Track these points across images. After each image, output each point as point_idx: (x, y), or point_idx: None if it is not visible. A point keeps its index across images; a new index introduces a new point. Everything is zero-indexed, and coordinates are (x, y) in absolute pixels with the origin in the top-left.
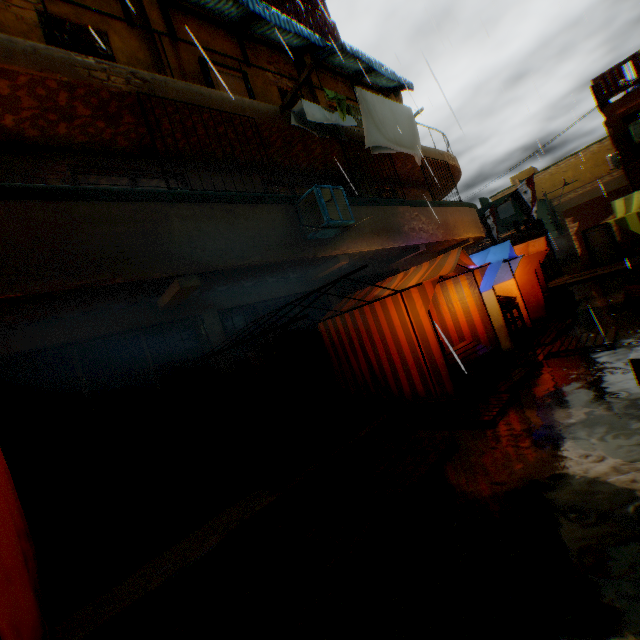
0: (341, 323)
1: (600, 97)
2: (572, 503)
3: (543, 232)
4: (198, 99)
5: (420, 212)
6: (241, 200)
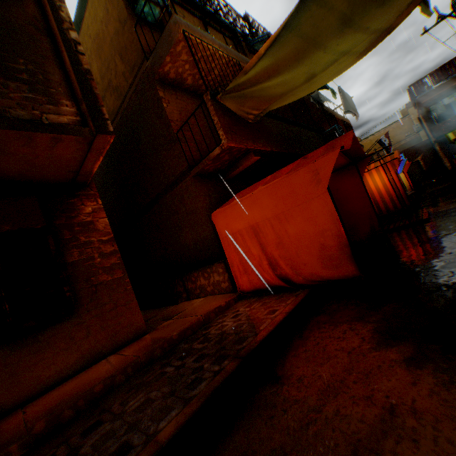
0: None
1: (413, 94)
2: None
3: None
4: None
5: None
6: (311, 130)
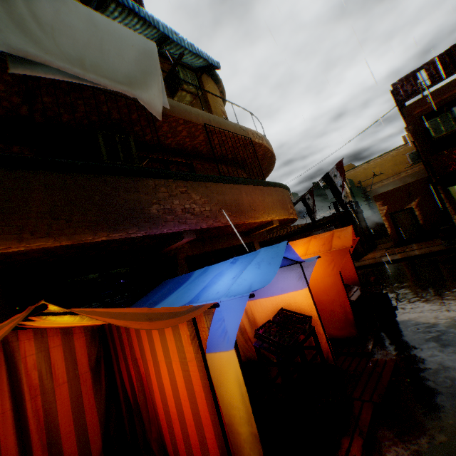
0: None
1: (400, 98)
2: None
3: (359, 212)
4: None
5: (192, 188)
6: None
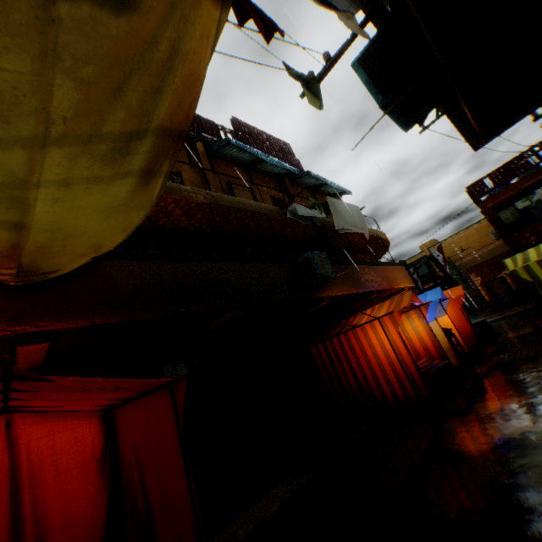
0: (330, 346)
1: (474, 196)
2: (539, 443)
3: (455, 284)
4: (238, 204)
5: (369, 269)
6: (264, 261)
